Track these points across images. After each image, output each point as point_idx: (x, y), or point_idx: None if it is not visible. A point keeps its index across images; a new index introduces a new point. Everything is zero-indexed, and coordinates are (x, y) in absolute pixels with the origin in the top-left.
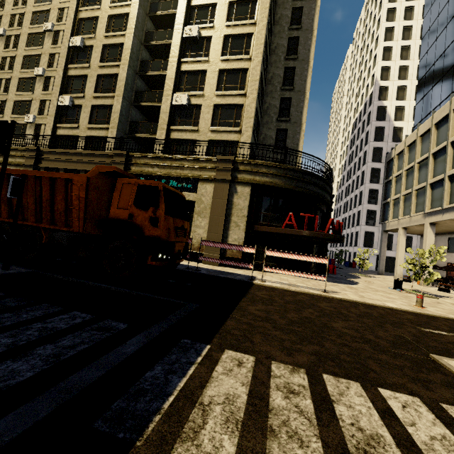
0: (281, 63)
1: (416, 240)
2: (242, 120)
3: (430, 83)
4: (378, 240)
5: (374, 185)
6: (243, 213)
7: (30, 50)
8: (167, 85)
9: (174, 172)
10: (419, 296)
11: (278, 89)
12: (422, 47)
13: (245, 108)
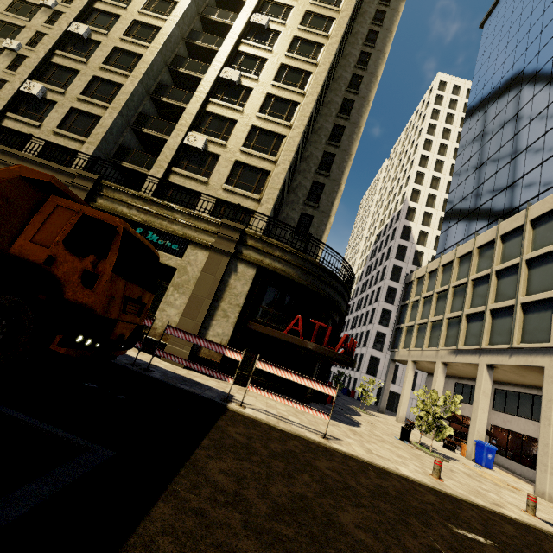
0: (322, 146)
1: (420, 377)
2: (265, 188)
3: (457, 217)
4: (383, 369)
5: (389, 305)
6: (238, 300)
7: (9, 16)
8: (184, 119)
9: (159, 222)
10: (438, 463)
11: (313, 170)
12: (452, 182)
13: (271, 177)
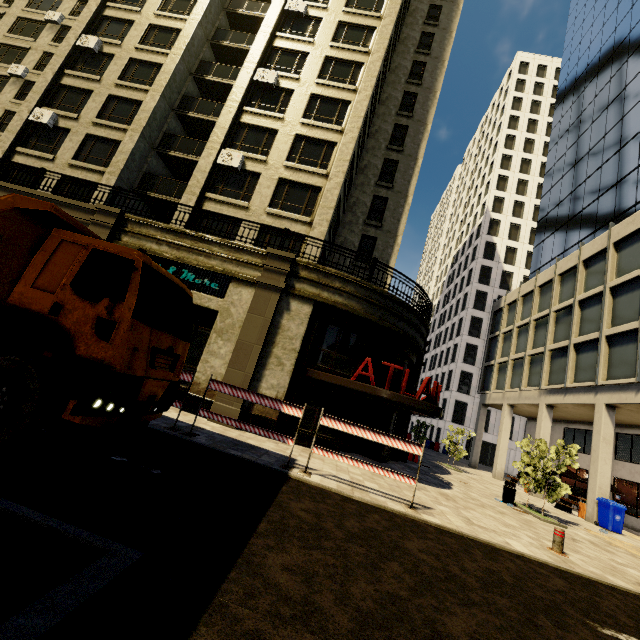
0: (381, 152)
1: (518, 423)
2: (316, 208)
3: (553, 225)
4: (471, 416)
5: (474, 339)
6: (294, 344)
7: (13, 38)
8: (215, 135)
9: (195, 258)
10: (559, 533)
11: (372, 182)
12: (545, 184)
13: (323, 193)
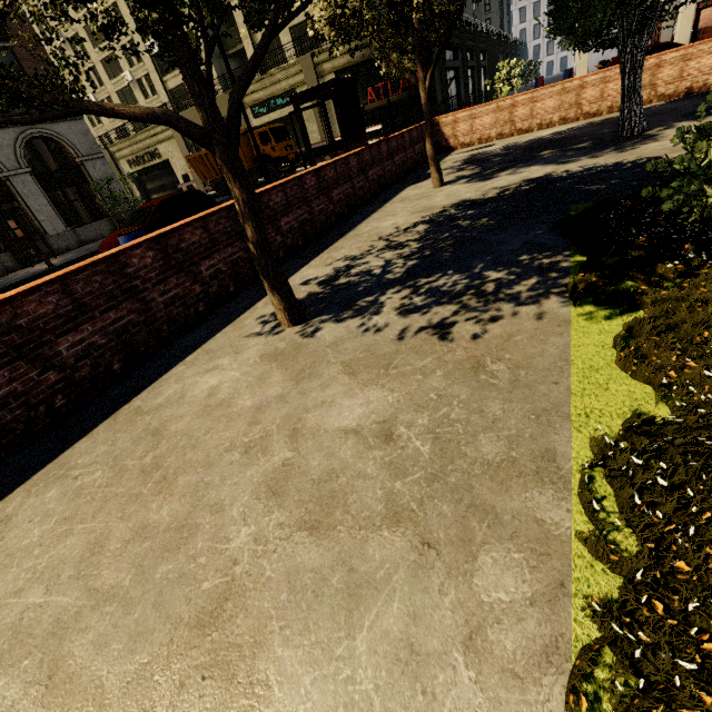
0: None
1: None
2: None
3: None
4: None
5: None
6: None
7: None
8: None
9: (276, 90)
10: None
11: None
12: None
13: None
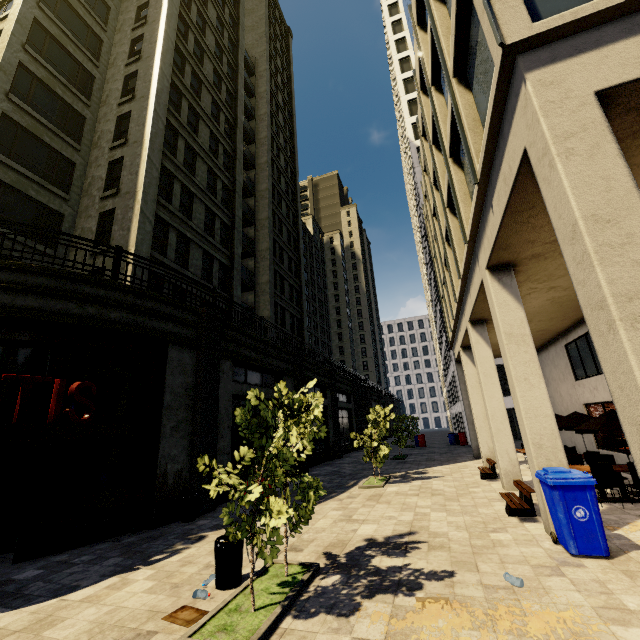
0: (114, 113)
1: None
2: None
3: None
4: None
5: None
6: None
7: None
8: None
9: None
10: None
11: (106, 150)
12: None
13: None
